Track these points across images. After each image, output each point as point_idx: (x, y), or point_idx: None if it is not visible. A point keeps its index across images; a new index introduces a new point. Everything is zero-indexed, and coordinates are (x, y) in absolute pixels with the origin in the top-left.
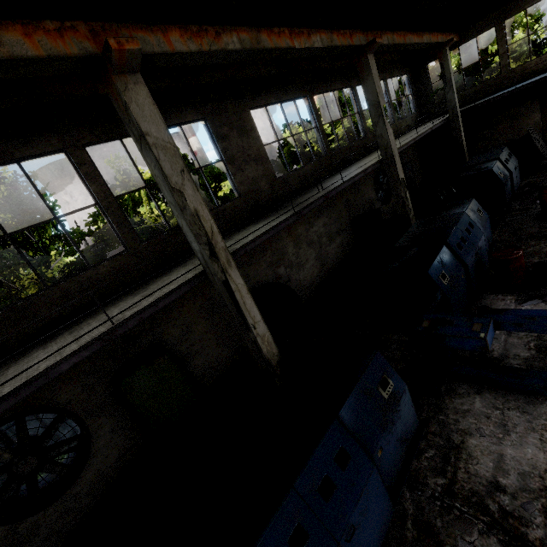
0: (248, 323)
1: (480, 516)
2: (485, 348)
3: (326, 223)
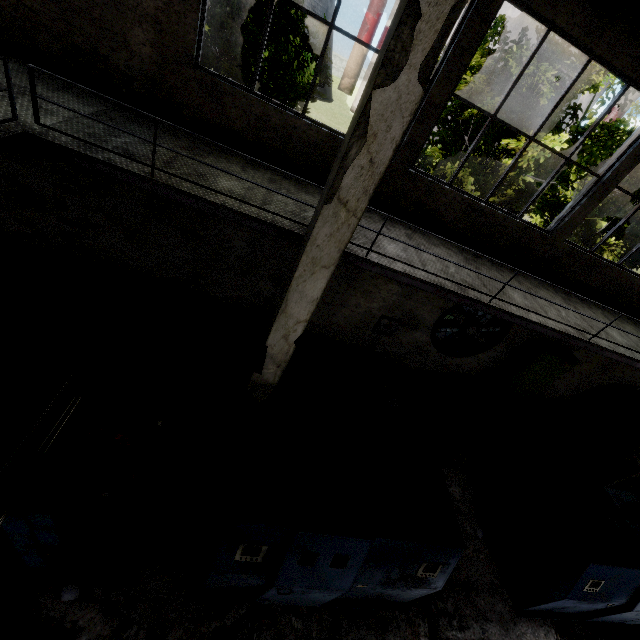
0: None
1: None
2: None
3: None
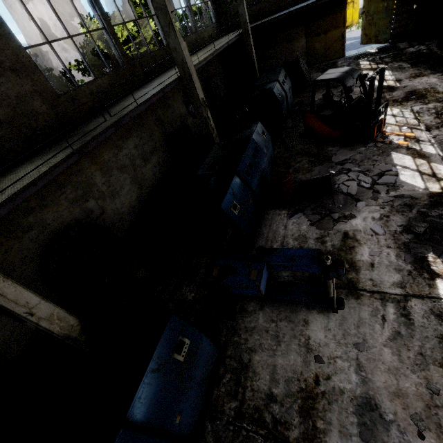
0: (17, 314)
1: (260, 431)
2: (260, 294)
3: (137, 144)
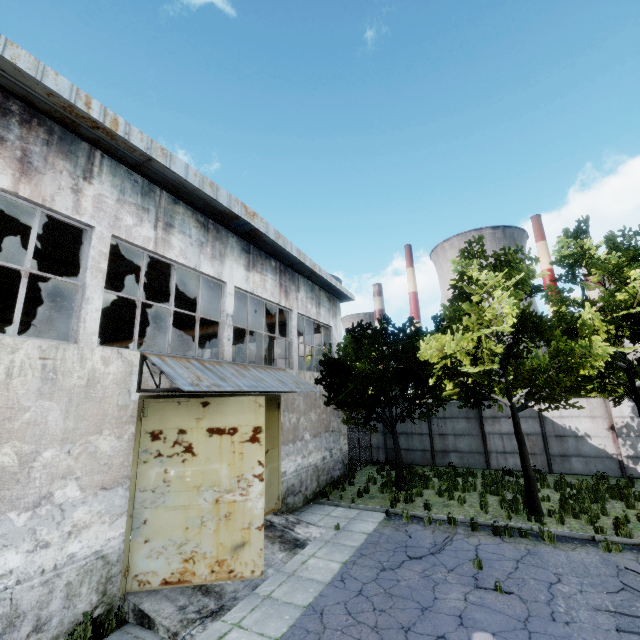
0: None
1: None
2: None
3: None
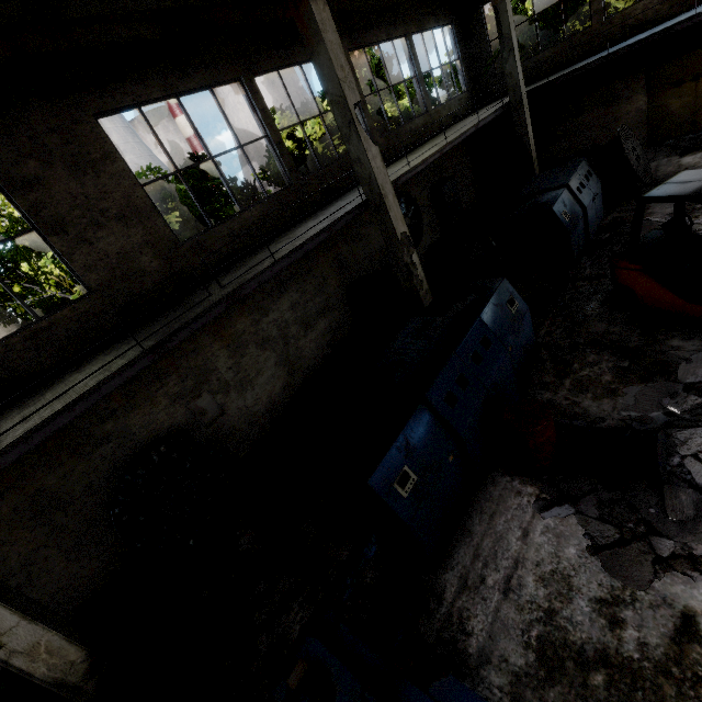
0: None
1: None
2: None
3: (295, 302)
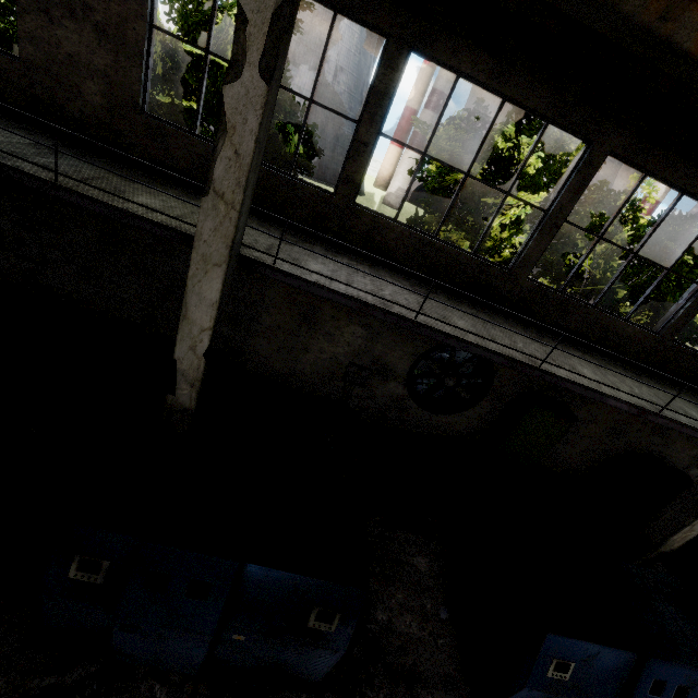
0: None
1: None
2: None
3: None
